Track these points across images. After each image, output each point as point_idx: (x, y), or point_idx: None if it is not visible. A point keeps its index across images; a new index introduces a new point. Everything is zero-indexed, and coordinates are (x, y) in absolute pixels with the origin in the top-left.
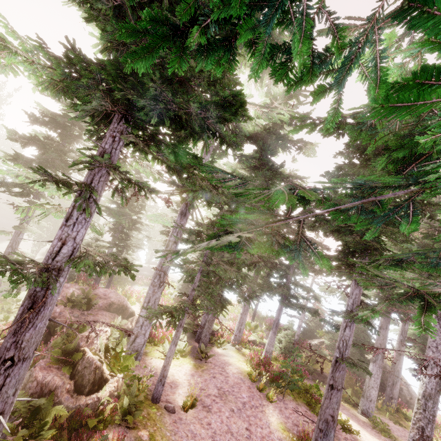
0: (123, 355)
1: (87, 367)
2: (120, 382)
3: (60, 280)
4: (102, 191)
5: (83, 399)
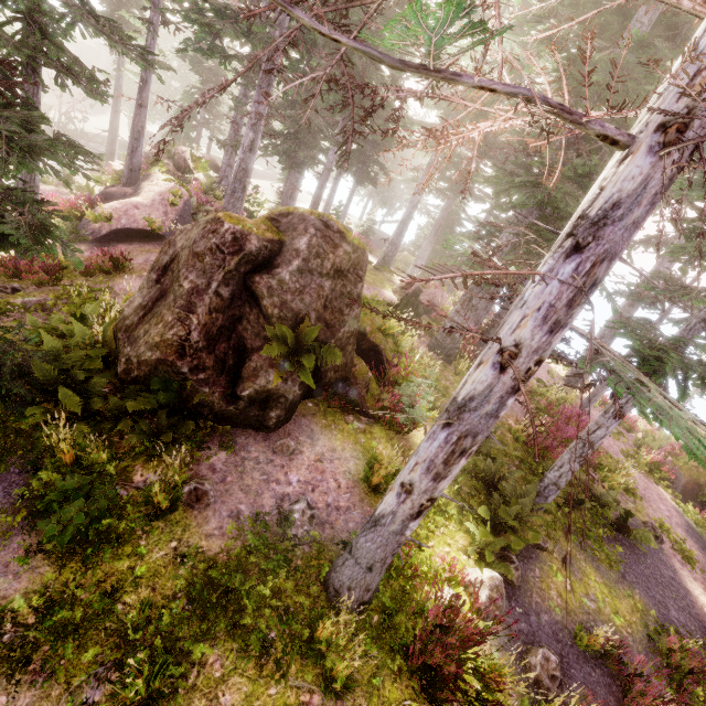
0: (201, 162)
1: (180, 159)
2: (202, 178)
3: (150, 73)
4: (158, 24)
5: (181, 174)
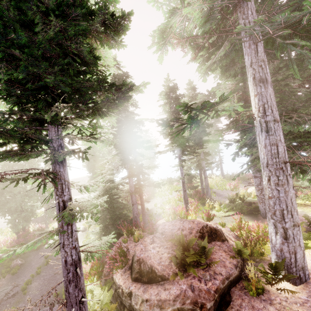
0: None
1: None
2: None
3: None
4: None
5: None
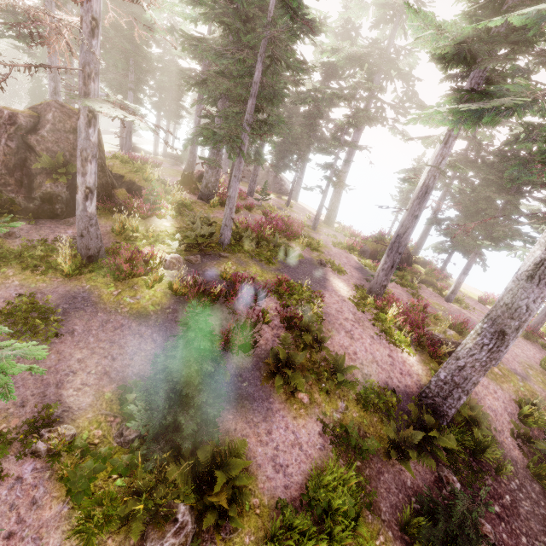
0: None
1: None
2: None
3: None
4: None
5: None
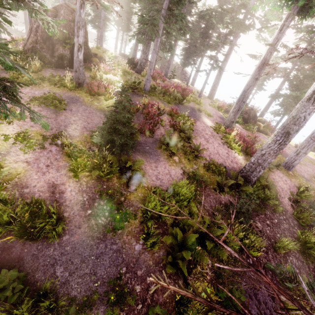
0: None
1: None
2: None
3: None
4: None
5: None
